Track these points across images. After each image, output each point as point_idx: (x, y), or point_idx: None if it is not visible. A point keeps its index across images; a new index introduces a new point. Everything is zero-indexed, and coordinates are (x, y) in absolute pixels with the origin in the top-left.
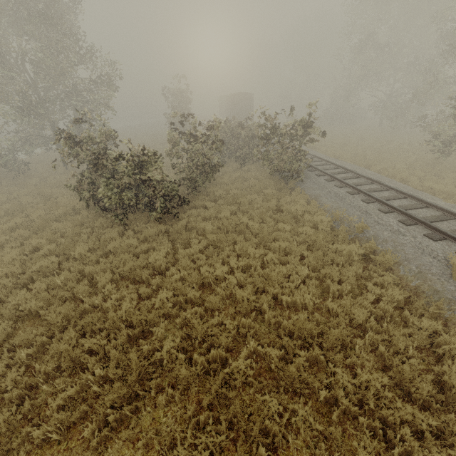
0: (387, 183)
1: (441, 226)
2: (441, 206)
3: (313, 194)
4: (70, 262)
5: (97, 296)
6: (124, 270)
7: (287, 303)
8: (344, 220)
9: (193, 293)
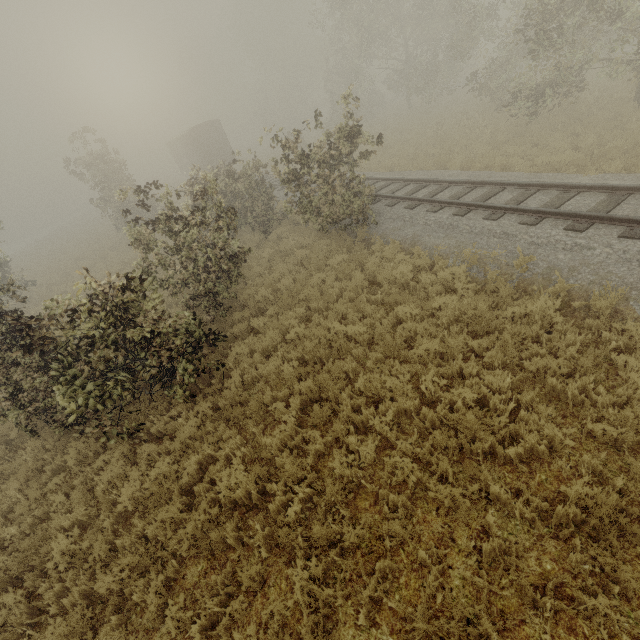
0: (493, 179)
1: (625, 213)
2: (601, 185)
3: (405, 237)
4: (54, 584)
5: (152, 635)
6: (181, 544)
7: (517, 456)
8: (484, 260)
9: (353, 533)
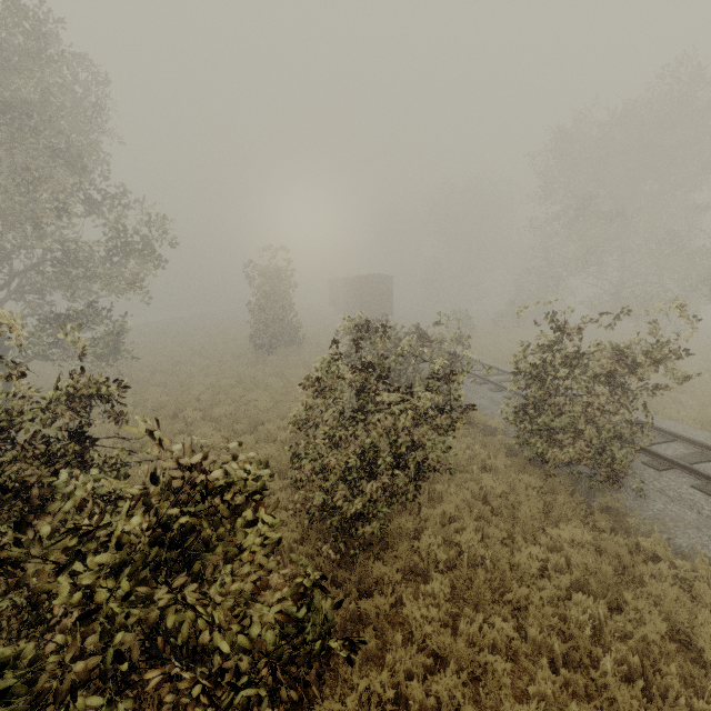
0: None
1: None
2: None
3: None
4: None
5: None
6: None
7: None
8: None
9: None
